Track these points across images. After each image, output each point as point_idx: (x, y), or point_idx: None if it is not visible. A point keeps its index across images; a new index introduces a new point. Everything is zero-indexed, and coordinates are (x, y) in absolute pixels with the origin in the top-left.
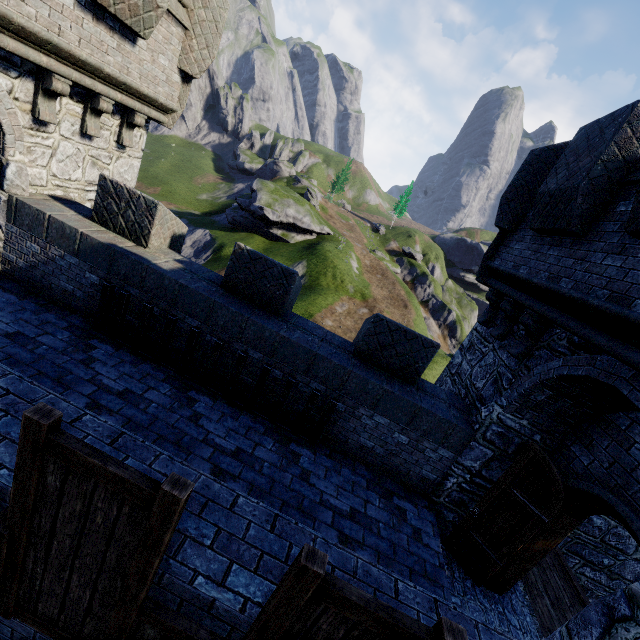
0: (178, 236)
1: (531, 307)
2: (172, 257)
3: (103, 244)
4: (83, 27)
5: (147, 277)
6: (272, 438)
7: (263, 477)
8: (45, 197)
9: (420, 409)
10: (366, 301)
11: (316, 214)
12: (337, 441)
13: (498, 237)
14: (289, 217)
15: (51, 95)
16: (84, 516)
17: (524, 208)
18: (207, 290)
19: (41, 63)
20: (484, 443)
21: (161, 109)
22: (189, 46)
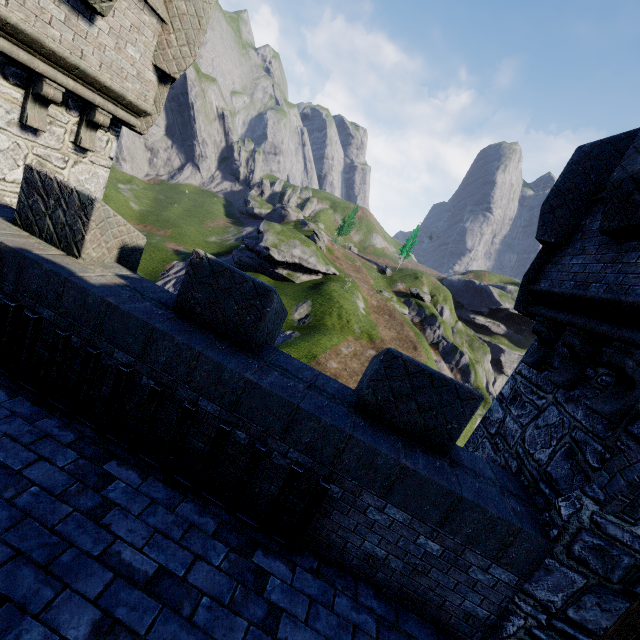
0: (131, 248)
1: (627, 339)
2: (114, 271)
3: (10, 249)
4: None
5: (65, 293)
6: (226, 542)
7: (193, 632)
8: None
9: (460, 500)
10: (373, 342)
11: (322, 255)
12: (330, 545)
13: (541, 254)
14: (295, 257)
15: None
16: None
17: (576, 215)
18: (147, 312)
19: None
20: (569, 562)
21: (131, 110)
22: (166, 41)
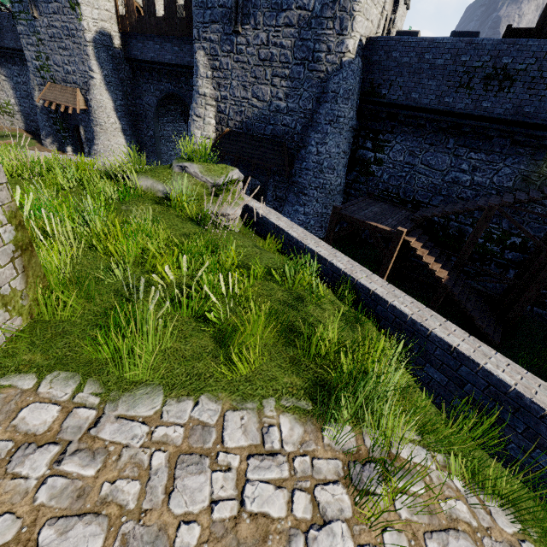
0: None
1: None
2: None
3: None
4: None
5: None
6: None
7: None
8: None
9: None
10: None
11: None
12: None
13: None
14: None
15: None
16: (169, 6)
17: None
18: None
19: None
20: None
21: None
22: None
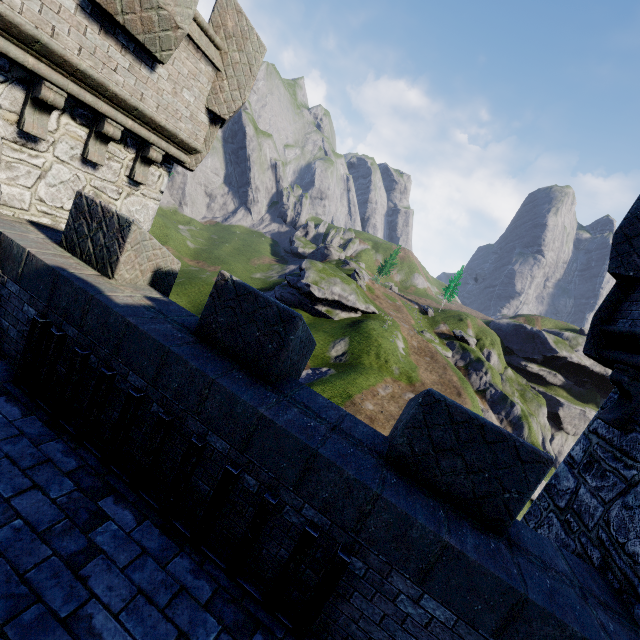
0: (165, 272)
1: None
2: (144, 293)
3: (48, 267)
4: (86, 36)
5: (90, 312)
6: (220, 617)
7: None
8: (21, 220)
9: (525, 603)
10: (413, 385)
11: (362, 293)
12: (348, 638)
13: (616, 290)
14: (334, 294)
15: (43, 108)
16: None
17: None
18: (166, 334)
19: (26, 63)
20: None
21: (183, 147)
22: (219, 87)
